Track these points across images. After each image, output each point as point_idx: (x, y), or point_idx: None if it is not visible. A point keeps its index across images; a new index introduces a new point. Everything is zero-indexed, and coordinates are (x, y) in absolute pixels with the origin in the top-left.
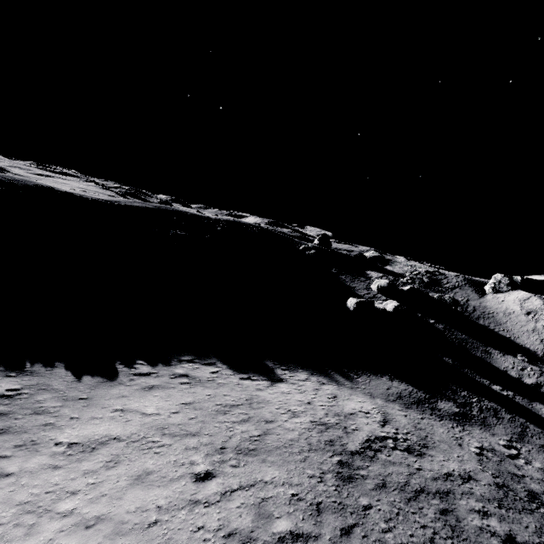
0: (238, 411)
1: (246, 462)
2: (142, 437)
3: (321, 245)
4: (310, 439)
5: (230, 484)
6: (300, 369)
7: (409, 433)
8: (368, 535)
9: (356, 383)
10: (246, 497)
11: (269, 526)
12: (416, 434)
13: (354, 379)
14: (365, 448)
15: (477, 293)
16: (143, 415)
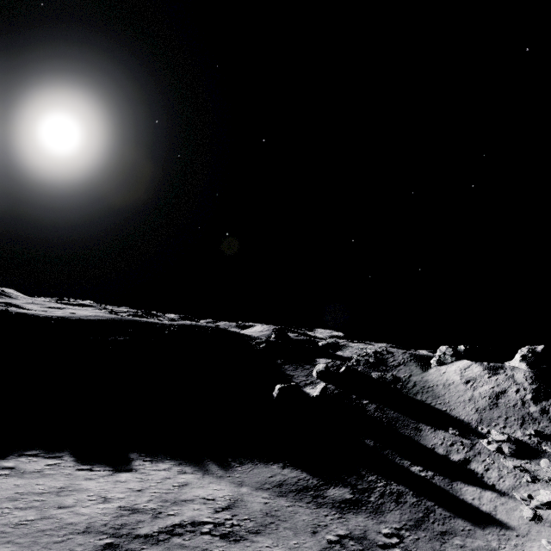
0: (35, 498)
1: None
2: None
3: (277, 338)
4: (96, 522)
5: None
6: (169, 459)
7: (249, 519)
8: None
9: (231, 472)
10: None
11: None
12: (259, 521)
13: (232, 468)
14: (162, 532)
15: (421, 368)
16: None
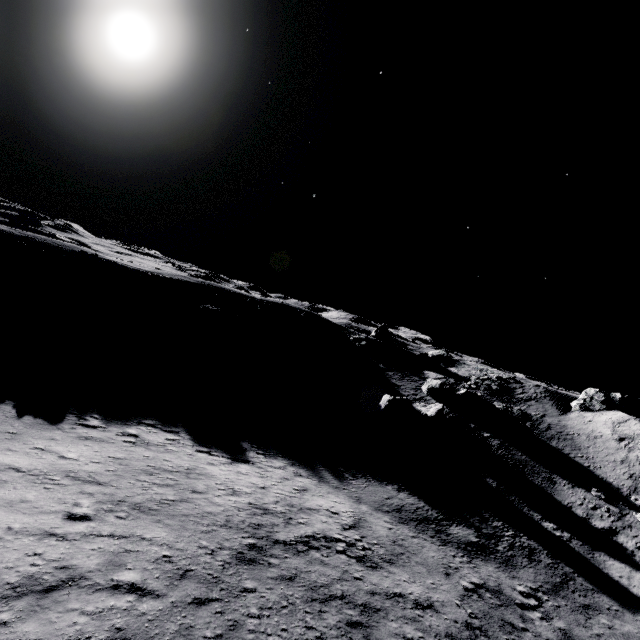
0: (168, 476)
1: (137, 518)
2: (43, 473)
3: (378, 337)
4: (234, 517)
5: (101, 530)
6: (281, 457)
7: (378, 544)
8: (226, 612)
9: (346, 484)
10: (110, 544)
11: (113, 573)
12: (388, 548)
13: (346, 480)
14: (298, 541)
15: (558, 409)
16: (60, 457)
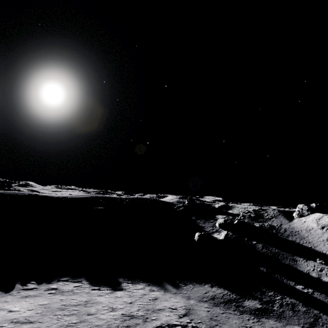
0: (73, 308)
1: None
2: None
3: (189, 203)
4: (112, 324)
5: None
6: (141, 282)
7: (201, 322)
8: None
9: (181, 290)
10: None
11: None
12: (207, 323)
13: (180, 287)
14: None
15: (287, 219)
16: (9, 311)
